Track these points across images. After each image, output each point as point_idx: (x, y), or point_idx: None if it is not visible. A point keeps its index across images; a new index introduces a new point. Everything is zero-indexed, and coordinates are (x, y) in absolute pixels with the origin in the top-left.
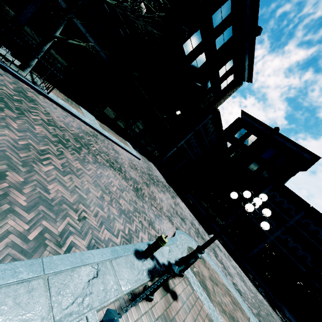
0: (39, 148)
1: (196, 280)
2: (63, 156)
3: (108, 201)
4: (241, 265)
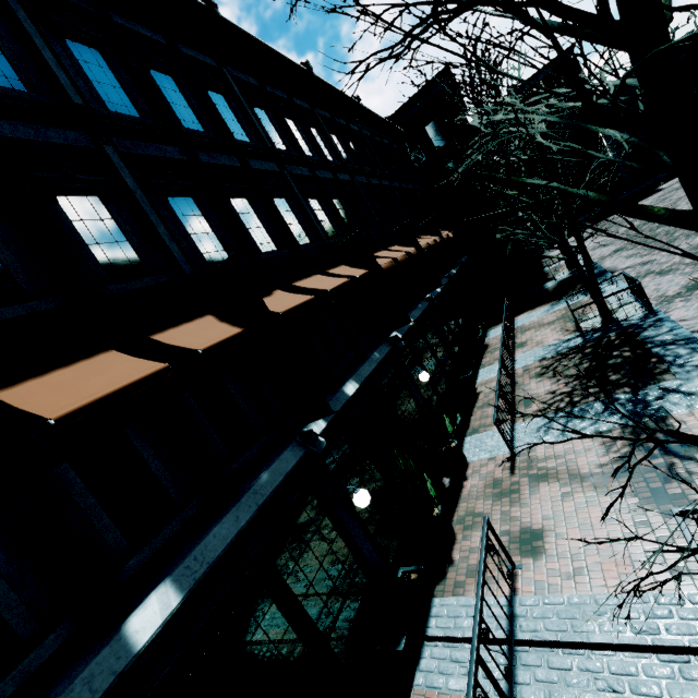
0: None
1: None
2: None
3: None
4: None
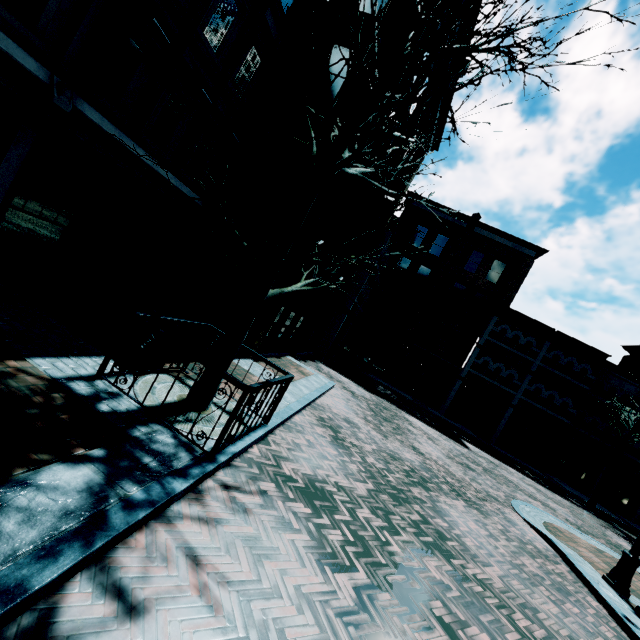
0: (515, 632)
1: (636, 598)
2: (492, 590)
3: (553, 596)
4: (505, 460)
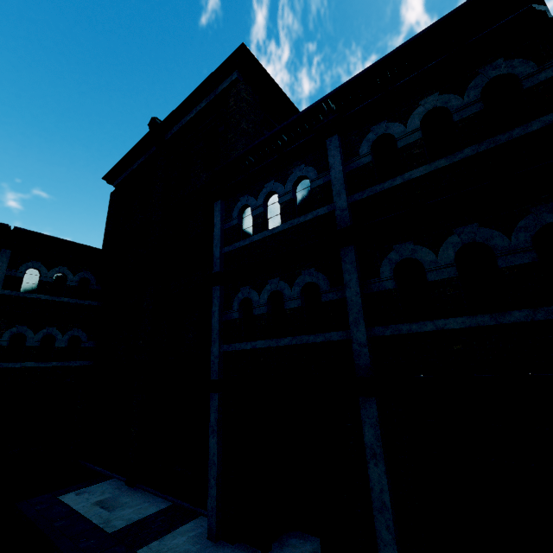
0: None
1: None
2: None
3: None
4: None
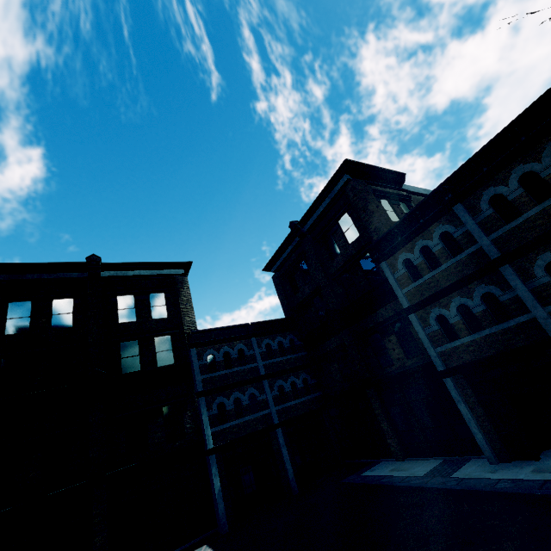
0: None
1: None
2: None
3: None
4: None
